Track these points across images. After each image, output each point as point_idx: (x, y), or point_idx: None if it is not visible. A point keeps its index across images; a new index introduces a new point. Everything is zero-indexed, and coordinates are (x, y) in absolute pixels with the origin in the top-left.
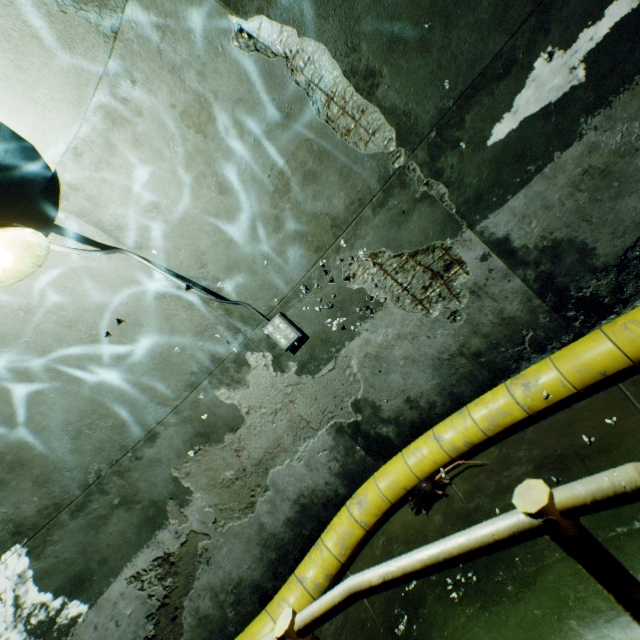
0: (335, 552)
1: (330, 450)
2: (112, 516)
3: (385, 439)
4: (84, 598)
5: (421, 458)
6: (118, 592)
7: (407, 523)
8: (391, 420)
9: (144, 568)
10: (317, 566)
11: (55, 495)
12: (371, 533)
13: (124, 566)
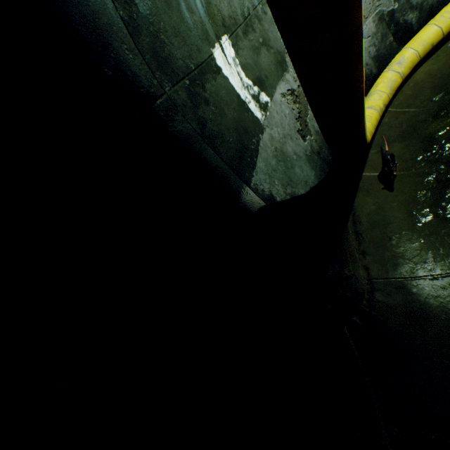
0: (387, 93)
1: (371, 37)
2: (260, 51)
3: (408, 26)
4: (266, 94)
5: (449, 17)
6: (279, 100)
7: (428, 71)
8: (417, 7)
9: (284, 93)
10: (377, 101)
11: (232, 11)
12: (398, 89)
13: (276, 87)
